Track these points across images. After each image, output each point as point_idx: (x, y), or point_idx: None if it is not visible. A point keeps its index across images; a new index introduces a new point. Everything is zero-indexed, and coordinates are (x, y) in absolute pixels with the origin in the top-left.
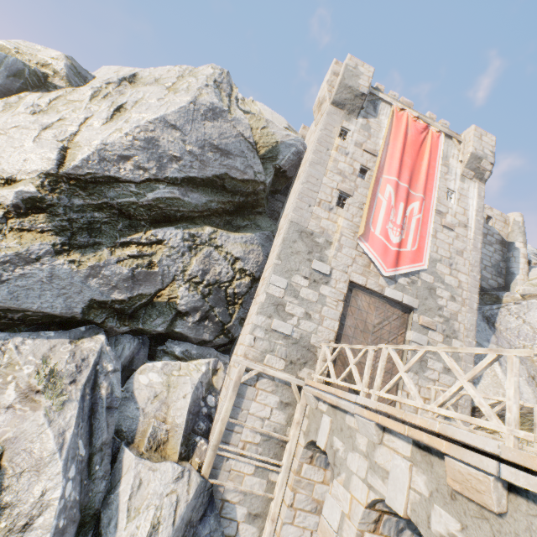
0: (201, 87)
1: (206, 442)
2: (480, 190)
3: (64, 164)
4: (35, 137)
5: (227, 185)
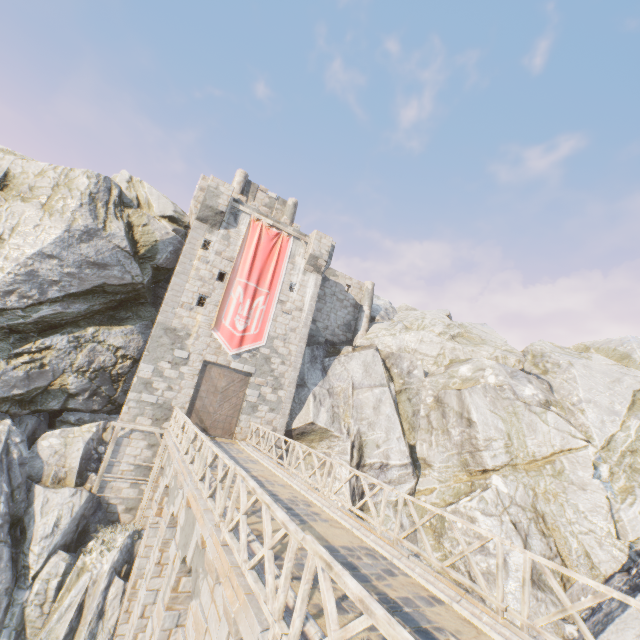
0: (76, 210)
1: (96, 474)
2: (317, 281)
3: None
4: None
5: (108, 290)
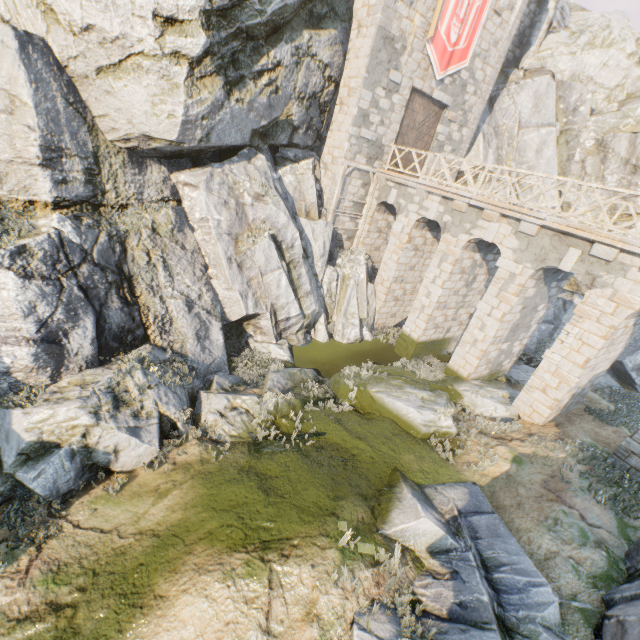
0: None
1: (326, 210)
2: None
3: None
4: None
5: None
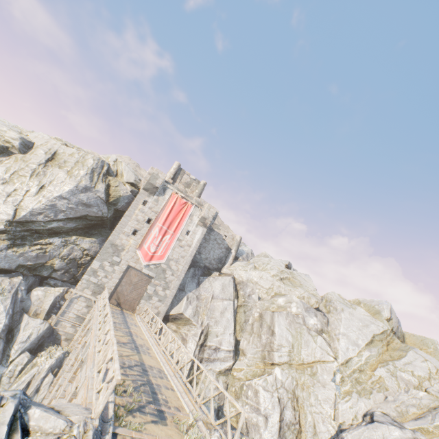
0: (83, 176)
1: (56, 316)
2: (203, 231)
3: (16, 216)
4: (4, 200)
5: (88, 218)
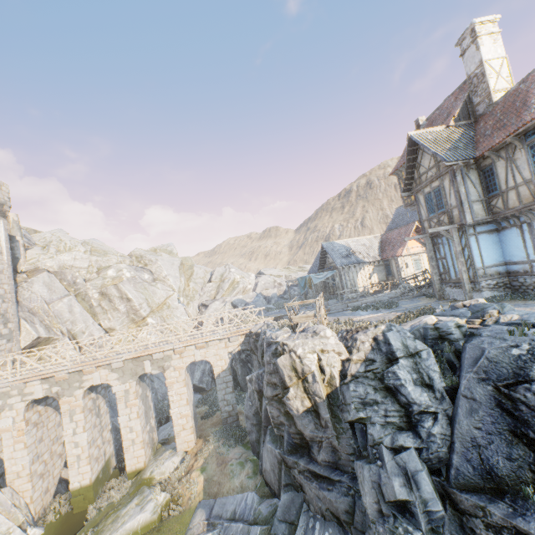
0: None
1: None
2: (5, 225)
3: None
4: None
5: None
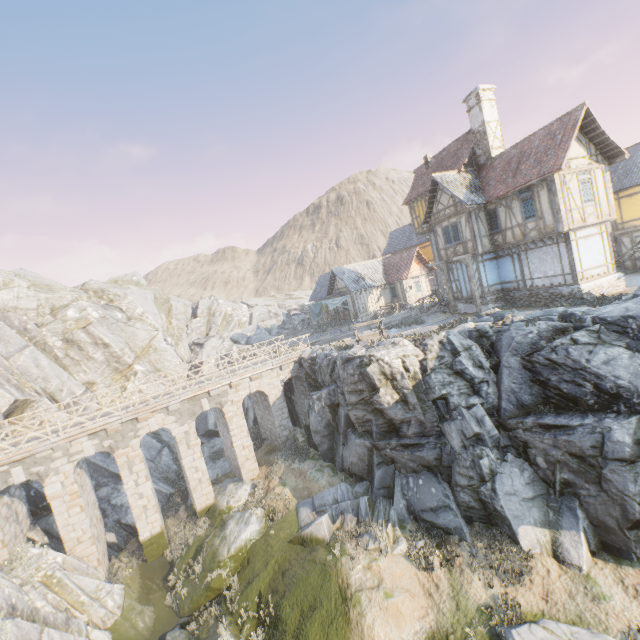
0: None
1: None
2: None
3: None
4: None
5: None
